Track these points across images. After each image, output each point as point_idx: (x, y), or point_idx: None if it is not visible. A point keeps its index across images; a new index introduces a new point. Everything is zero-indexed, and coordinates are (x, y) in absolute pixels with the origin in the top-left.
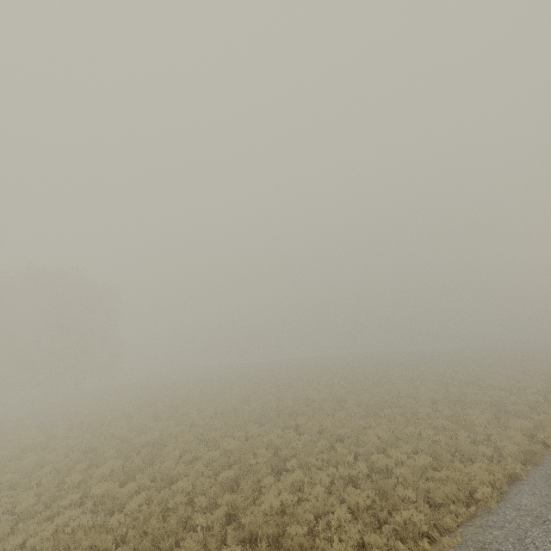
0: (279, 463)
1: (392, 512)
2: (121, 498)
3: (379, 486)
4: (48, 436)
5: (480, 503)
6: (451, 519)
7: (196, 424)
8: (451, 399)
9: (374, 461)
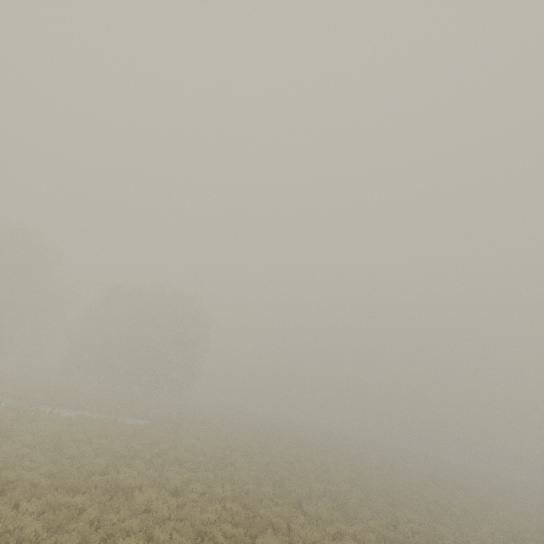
0: None
1: None
2: (379, 543)
3: None
4: (223, 453)
5: None
6: None
7: (340, 486)
8: None
9: None
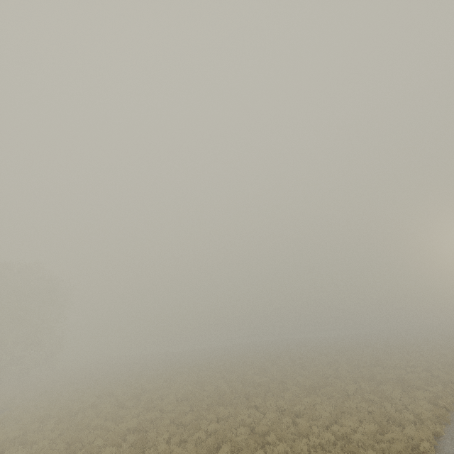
0: (261, 438)
1: None
2: None
3: (347, 450)
4: (21, 431)
5: None
6: None
7: (165, 409)
8: (367, 377)
9: (334, 431)
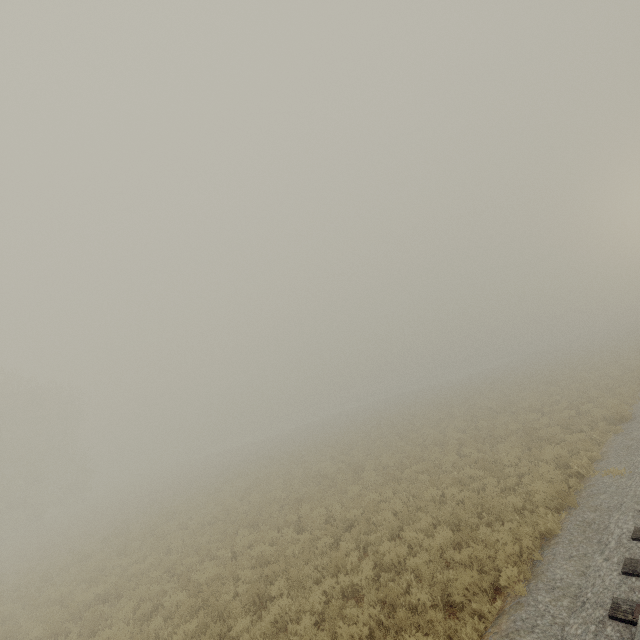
0: (262, 590)
1: (397, 638)
2: None
3: (386, 595)
4: None
5: (507, 591)
6: (474, 626)
7: (173, 548)
8: (479, 436)
9: (385, 553)
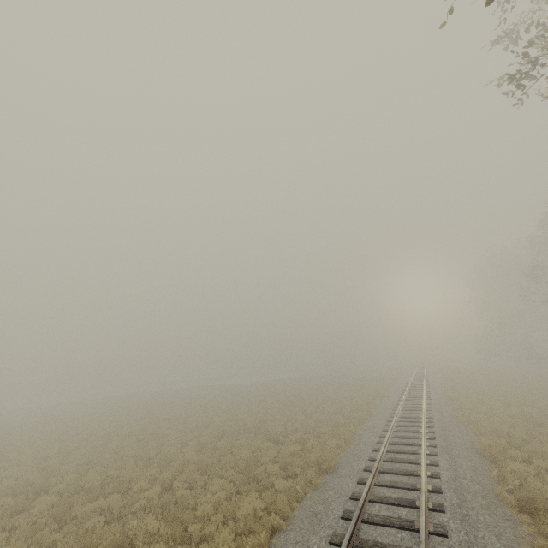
0: None
1: None
2: None
3: None
4: None
5: None
6: None
7: None
8: (204, 462)
9: None
